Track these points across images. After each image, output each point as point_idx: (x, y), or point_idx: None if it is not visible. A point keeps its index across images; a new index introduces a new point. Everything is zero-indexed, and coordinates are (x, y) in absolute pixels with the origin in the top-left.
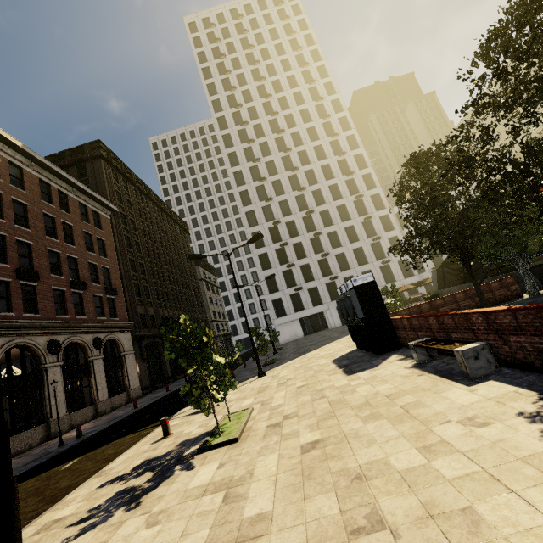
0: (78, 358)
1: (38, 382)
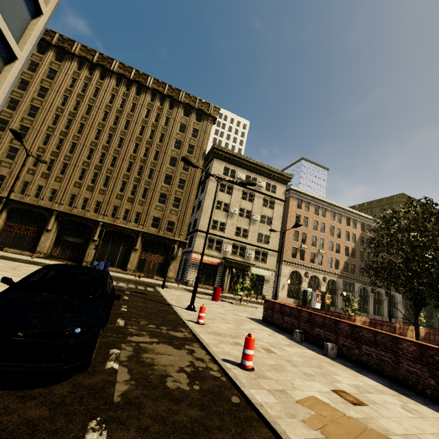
0: (378, 297)
1: (366, 300)
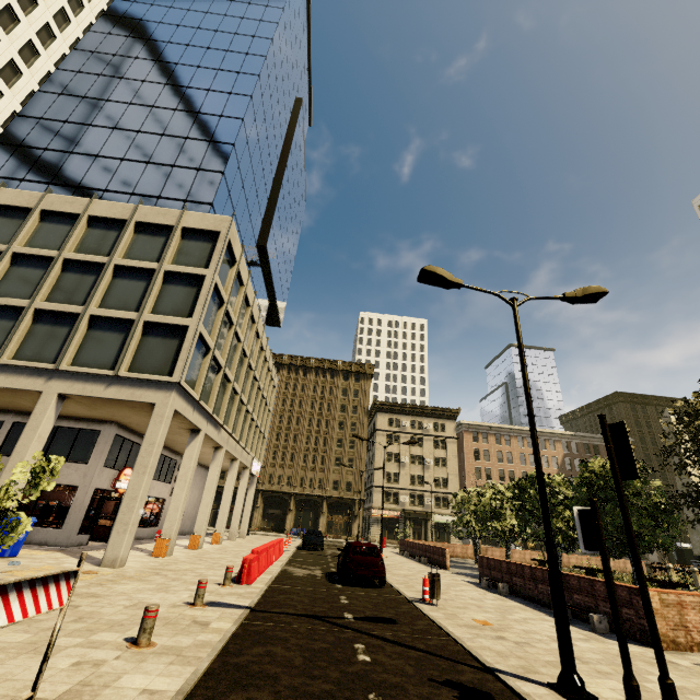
0: None
1: None
